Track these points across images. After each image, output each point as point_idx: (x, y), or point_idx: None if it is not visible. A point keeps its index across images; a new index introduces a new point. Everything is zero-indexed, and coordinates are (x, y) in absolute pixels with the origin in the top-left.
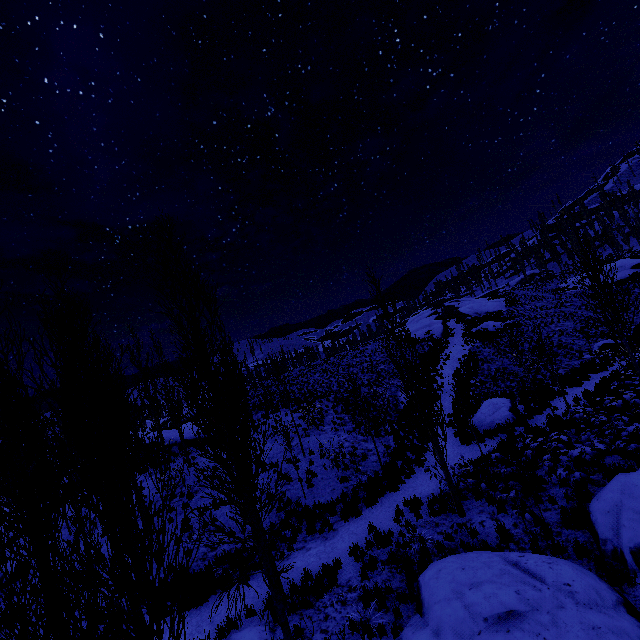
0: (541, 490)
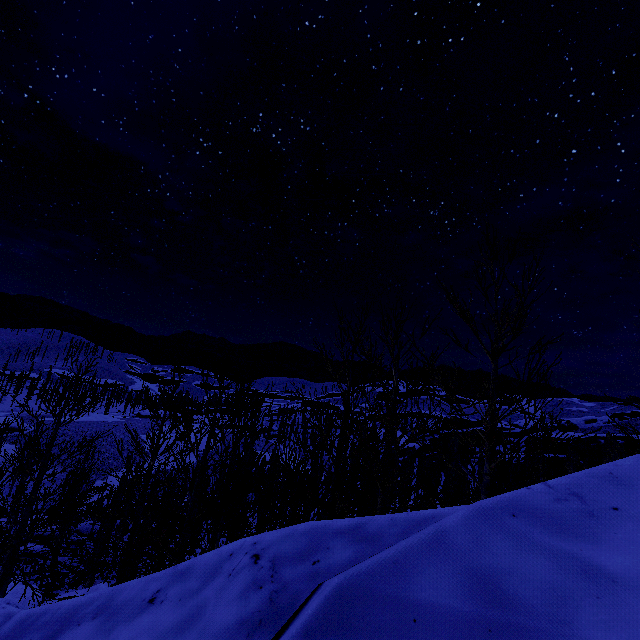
0: (80, 521)
